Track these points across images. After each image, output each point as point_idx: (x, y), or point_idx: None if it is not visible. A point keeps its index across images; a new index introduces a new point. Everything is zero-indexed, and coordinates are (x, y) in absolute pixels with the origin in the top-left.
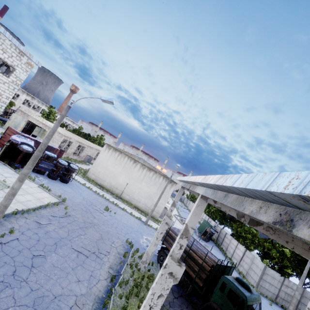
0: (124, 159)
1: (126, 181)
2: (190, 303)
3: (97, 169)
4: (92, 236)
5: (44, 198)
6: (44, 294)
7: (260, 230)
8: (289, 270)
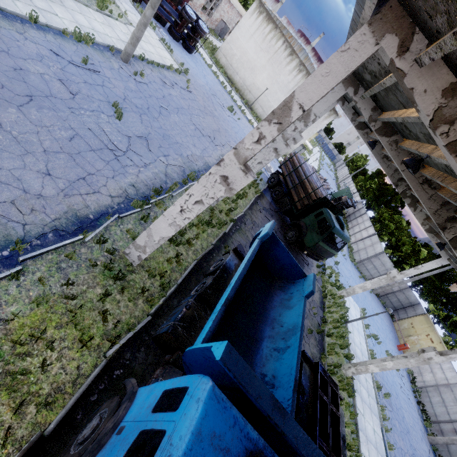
0: (276, 43)
1: (266, 84)
2: (282, 221)
3: (231, 49)
4: (210, 124)
5: (166, 58)
6: (170, 135)
7: (383, 142)
8: (408, 267)
